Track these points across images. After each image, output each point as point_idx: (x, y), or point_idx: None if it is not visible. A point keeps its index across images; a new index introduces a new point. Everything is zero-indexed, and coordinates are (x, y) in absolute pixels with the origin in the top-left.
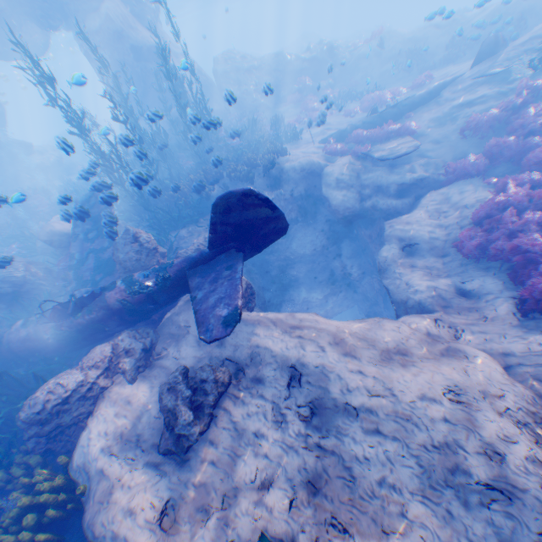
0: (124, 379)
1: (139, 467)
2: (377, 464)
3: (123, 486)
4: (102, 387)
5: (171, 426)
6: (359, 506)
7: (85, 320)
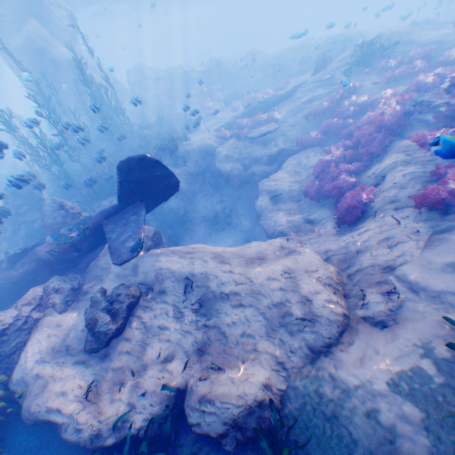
0: (55, 311)
1: (69, 366)
2: (240, 324)
3: (55, 379)
4: (36, 319)
5: (93, 330)
6: (228, 351)
7: (19, 272)
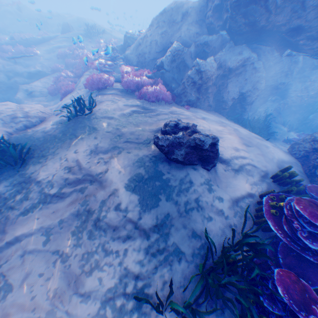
0: None
1: None
2: None
3: None
4: None
5: None
6: None
7: None
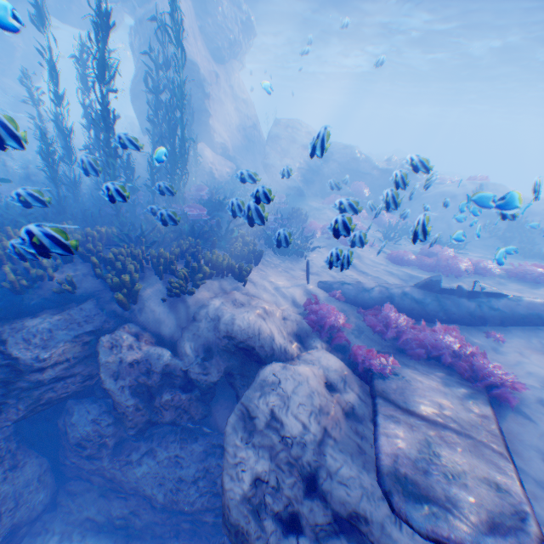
0: None
1: None
2: None
3: None
4: None
5: None
6: None
7: None
